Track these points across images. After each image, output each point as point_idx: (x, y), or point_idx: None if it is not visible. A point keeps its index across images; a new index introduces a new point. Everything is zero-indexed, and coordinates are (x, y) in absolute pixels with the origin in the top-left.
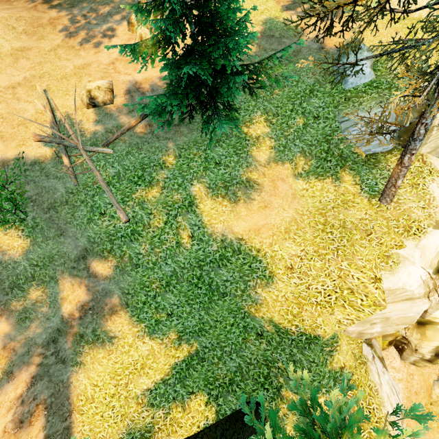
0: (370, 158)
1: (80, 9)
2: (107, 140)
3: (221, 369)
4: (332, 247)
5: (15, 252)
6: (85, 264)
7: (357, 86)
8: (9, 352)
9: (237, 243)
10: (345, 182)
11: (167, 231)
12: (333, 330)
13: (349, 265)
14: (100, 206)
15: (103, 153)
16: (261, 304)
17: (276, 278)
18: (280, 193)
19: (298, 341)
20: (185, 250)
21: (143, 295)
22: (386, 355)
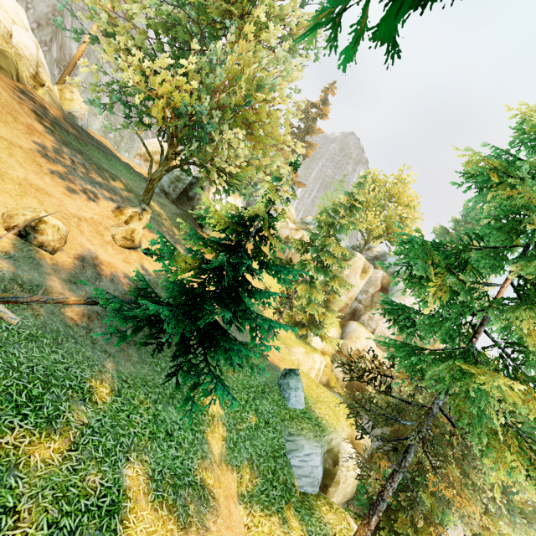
0: (304, 498)
1: (72, 154)
2: (15, 296)
3: None
4: None
5: None
6: None
7: (295, 408)
8: None
9: None
10: (294, 529)
11: None
12: None
13: None
14: None
15: None
16: None
17: None
18: (236, 525)
19: None
20: None
21: None
22: None
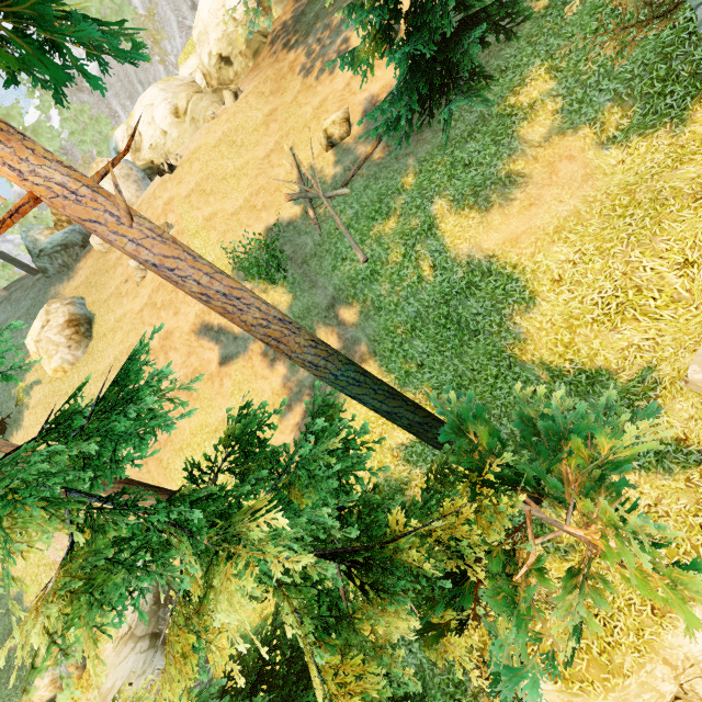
0: None
1: (314, 34)
2: (344, 180)
3: None
4: (622, 236)
5: (283, 306)
6: (334, 312)
7: None
8: (287, 390)
9: (487, 262)
10: (694, 123)
11: (406, 265)
12: (633, 364)
13: (642, 254)
14: (342, 251)
15: (342, 196)
16: (525, 340)
17: (539, 298)
18: (561, 179)
19: (577, 384)
20: (428, 284)
21: (389, 343)
22: None
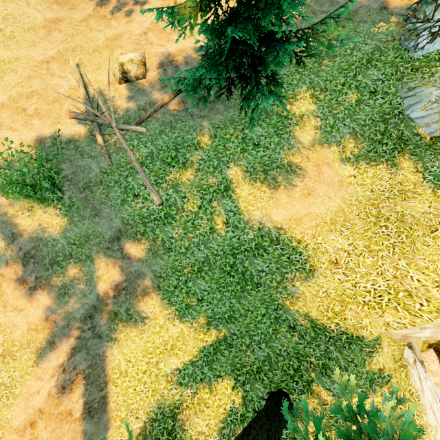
0: (436, 141)
1: None
2: (140, 118)
3: (249, 357)
4: (387, 243)
5: (54, 230)
6: (119, 245)
7: (428, 54)
8: (51, 323)
9: (276, 232)
10: (403, 169)
11: (200, 216)
12: (379, 332)
13: (408, 265)
14: (133, 187)
15: (136, 132)
16: (298, 297)
17: (318, 272)
18: (326, 179)
19: (337, 340)
20: (219, 236)
21: (174, 280)
22: (424, 358)
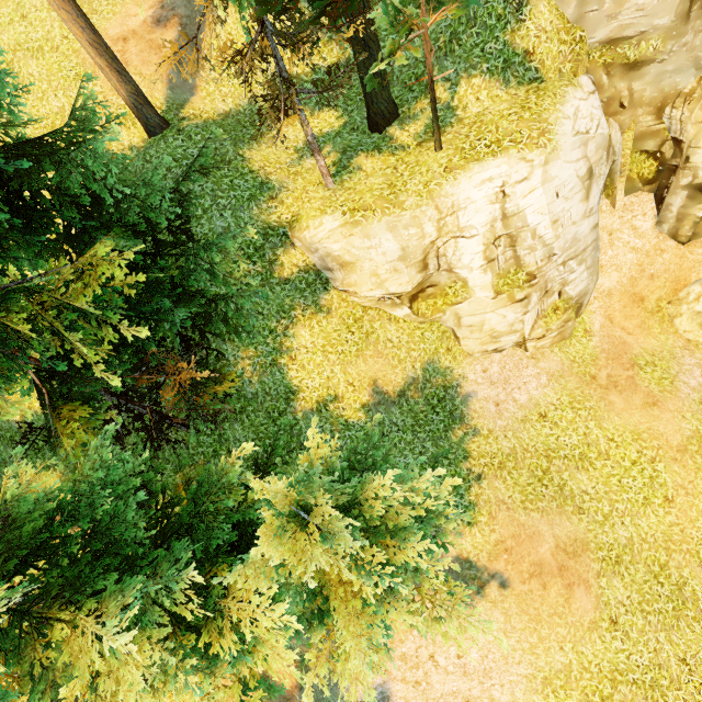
0: None
1: None
2: None
3: None
4: None
5: None
6: None
7: None
8: None
9: None
10: None
11: None
12: None
13: None
14: None
15: None
16: None
17: None
18: None
19: None
20: None
21: None
22: (631, 204)
